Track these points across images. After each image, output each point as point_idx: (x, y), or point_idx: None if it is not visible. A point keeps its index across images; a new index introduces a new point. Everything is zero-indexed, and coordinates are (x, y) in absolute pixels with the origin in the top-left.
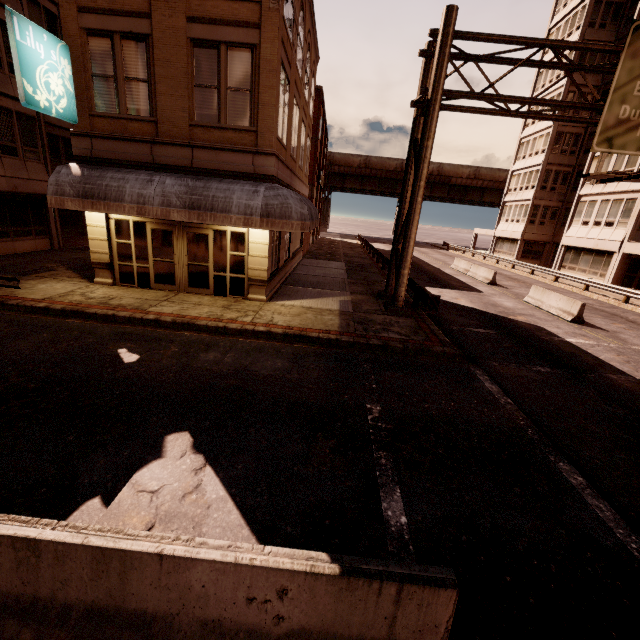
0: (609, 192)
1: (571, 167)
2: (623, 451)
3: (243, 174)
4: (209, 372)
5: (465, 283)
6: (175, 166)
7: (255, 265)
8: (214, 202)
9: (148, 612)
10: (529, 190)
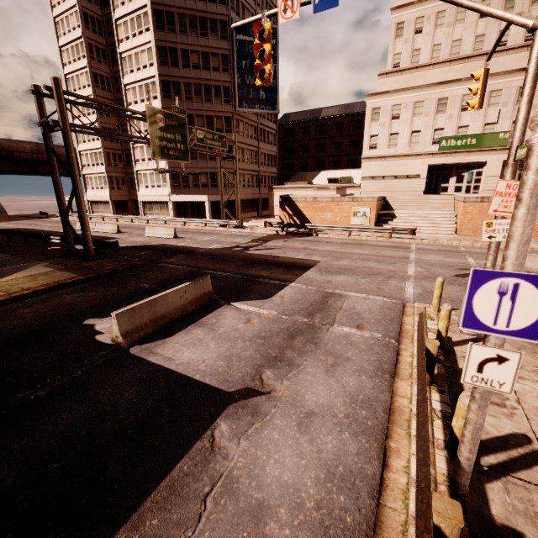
0: (151, 169)
1: (121, 151)
2: (216, 263)
3: None
4: (44, 312)
5: (103, 236)
6: None
7: None
8: None
9: (163, 314)
10: (100, 166)
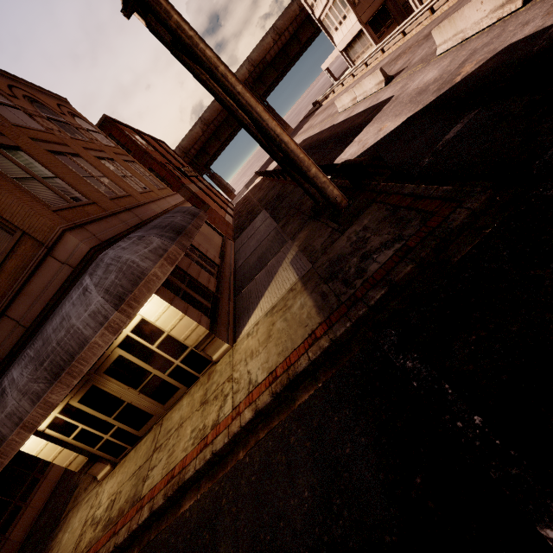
0: None
1: None
2: None
3: (68, 281)
4: None
5: (367, 109)
6: (16, 344)
7: (184, 333)
8: (65, 348)
9: None
10: None
